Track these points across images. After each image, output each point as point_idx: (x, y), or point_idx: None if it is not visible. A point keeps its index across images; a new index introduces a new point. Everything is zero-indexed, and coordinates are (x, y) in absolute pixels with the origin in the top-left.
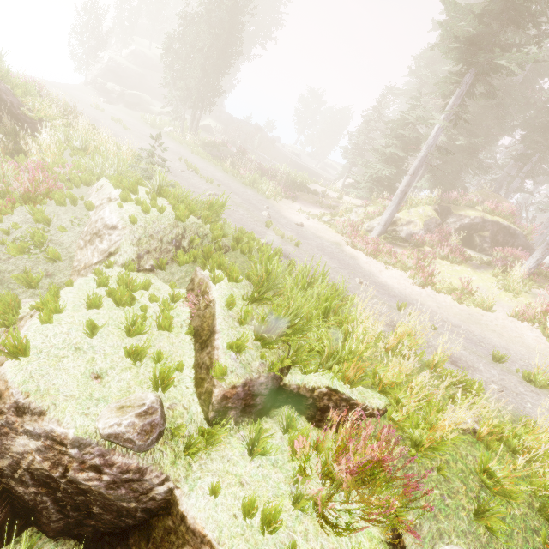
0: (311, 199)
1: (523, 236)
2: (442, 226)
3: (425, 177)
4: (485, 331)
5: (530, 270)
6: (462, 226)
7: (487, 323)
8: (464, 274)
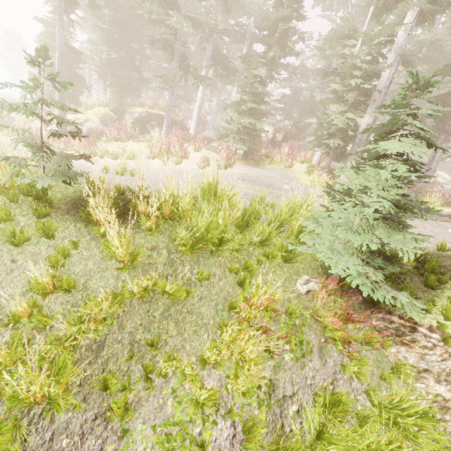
0: (0, 122)
1: (179, 122)
2: (119, 121)
3: (111, 93)
4: (127, 169)
5: (166, 133)
6: (136, 120)
7: (132, 165)
8: (129, 145)
